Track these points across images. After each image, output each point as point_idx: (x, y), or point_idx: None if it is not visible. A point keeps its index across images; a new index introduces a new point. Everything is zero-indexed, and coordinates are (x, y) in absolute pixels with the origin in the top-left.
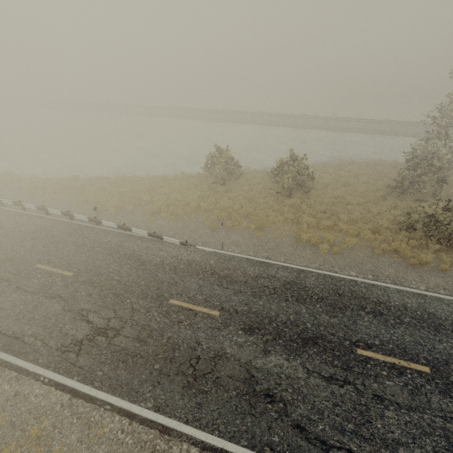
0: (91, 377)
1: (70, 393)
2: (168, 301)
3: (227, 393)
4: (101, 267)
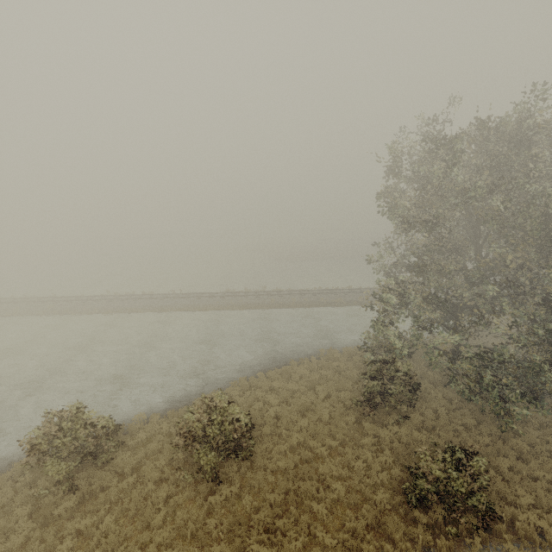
0: None
1: None
2: None
3: None
4: None
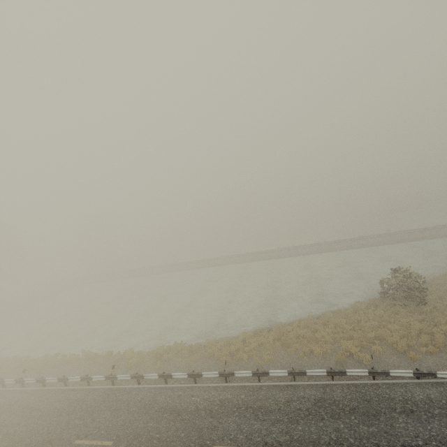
0: None
1: None
2: None
3: None
4: None
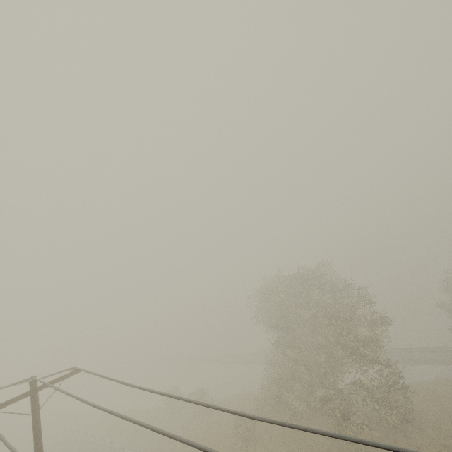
0: None
1: None
2: None
3: None
4: None
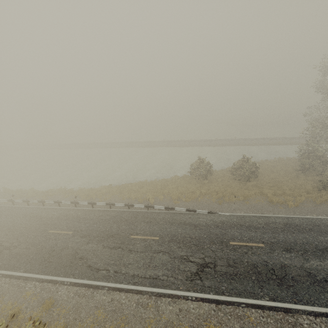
0: (220, 291)
1: (214, 302)
2: (229, 243)
3: (304, 284)
4: (173, 232)
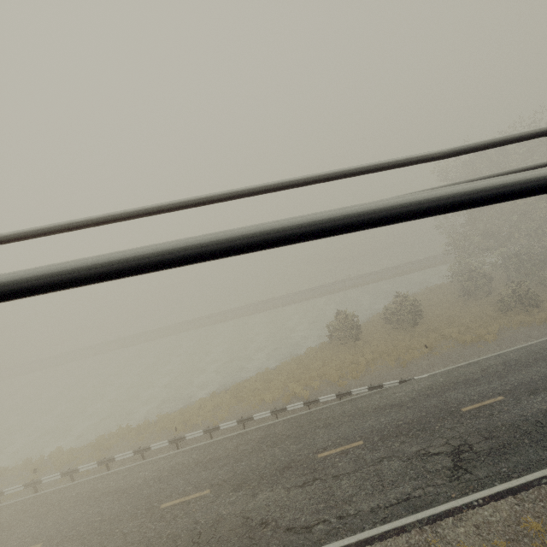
0: (504, 475)
1: (508, 494)
2: (462, 411)
3: None
4: (375, 425)
